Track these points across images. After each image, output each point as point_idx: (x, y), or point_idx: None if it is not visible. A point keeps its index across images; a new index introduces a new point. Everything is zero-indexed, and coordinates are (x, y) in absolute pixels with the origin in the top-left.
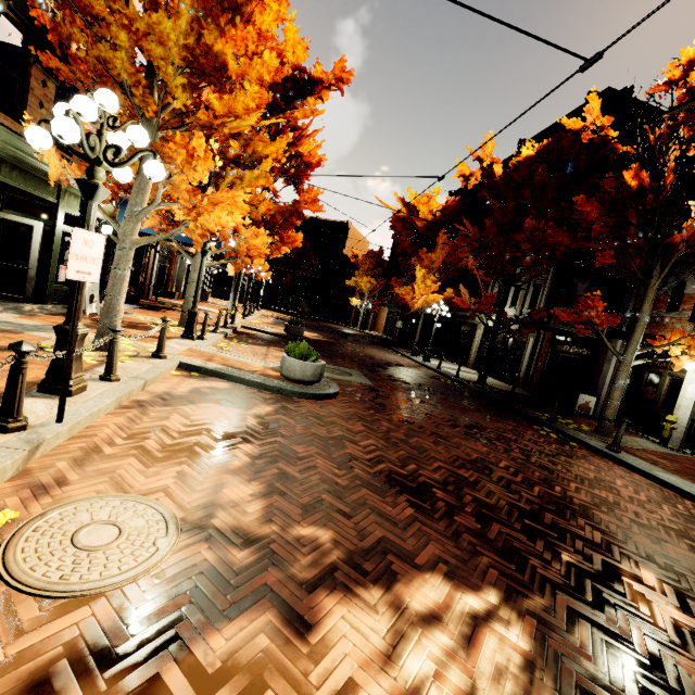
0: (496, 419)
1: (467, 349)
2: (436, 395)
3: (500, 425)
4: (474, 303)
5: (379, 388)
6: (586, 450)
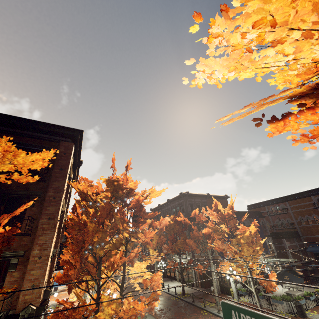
0: (191, 315)
1: (174, 272)
2: (173, 312)
3: (192, 317)
4: (172, 266)
5: (157, 318)
6: (214, 315)
